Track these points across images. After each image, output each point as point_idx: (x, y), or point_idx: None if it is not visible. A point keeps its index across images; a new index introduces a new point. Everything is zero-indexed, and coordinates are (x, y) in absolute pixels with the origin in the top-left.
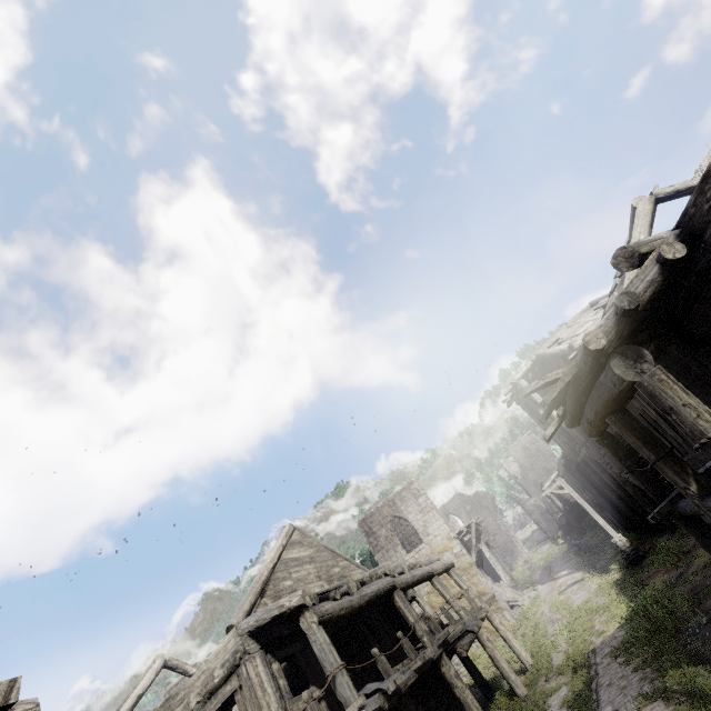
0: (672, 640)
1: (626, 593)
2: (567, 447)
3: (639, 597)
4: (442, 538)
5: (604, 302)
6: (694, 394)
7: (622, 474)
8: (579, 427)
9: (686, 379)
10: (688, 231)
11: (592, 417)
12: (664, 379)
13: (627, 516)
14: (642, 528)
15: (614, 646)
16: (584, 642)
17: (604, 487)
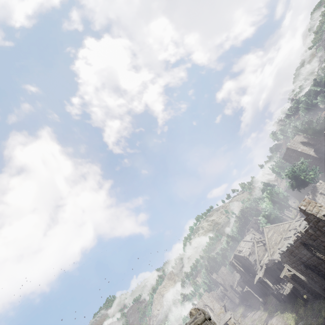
0: (274, 311)
1: (265, 310)
2: (243, 276)
3: (268, 309)
4: (219, 309)
5: (250, 251)
6: (268, 275)
7: (258, 284)
8: (245, 270)
9: (267, 274)
10: (265, 264)
11: (260, 281)
12: (267, 280)
13: (259, 293)
14: (263, 296)
15: (267, 317)
16: (262, 321)
17: (253, 286)
